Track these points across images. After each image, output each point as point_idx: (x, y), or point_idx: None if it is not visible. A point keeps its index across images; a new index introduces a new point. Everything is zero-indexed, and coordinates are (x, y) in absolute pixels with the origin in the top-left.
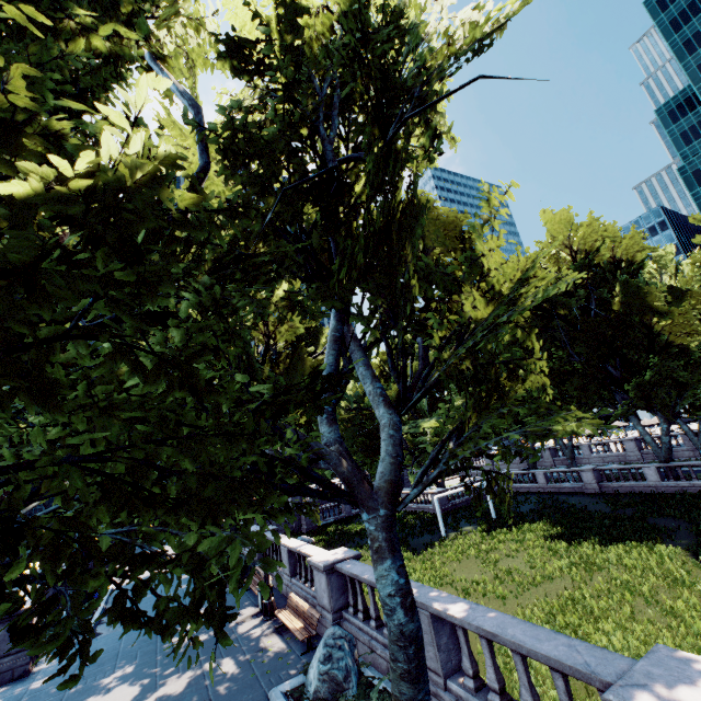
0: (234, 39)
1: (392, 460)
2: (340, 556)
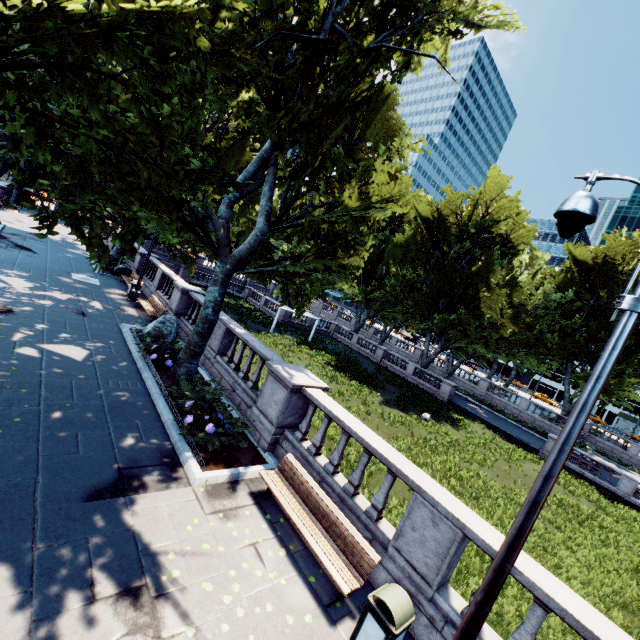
0: None
1: (249, 247)
2: (195, 290)
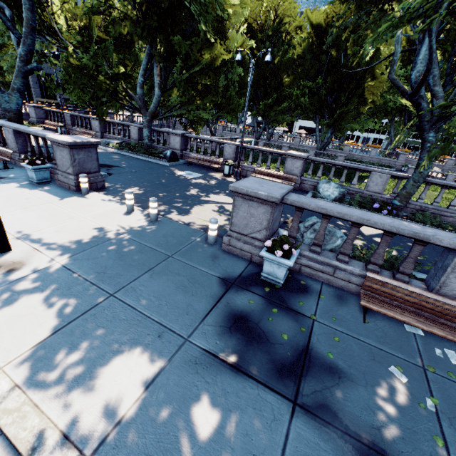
0: None
1: None
2: (305, 154)
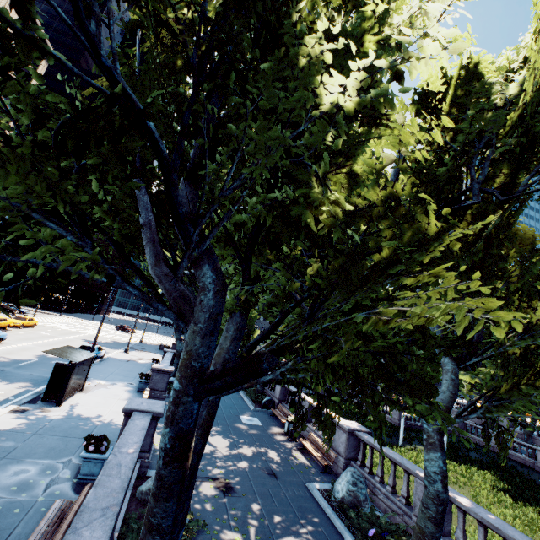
0: (426, 94)
1: (451, 395)
2: (357, 427)
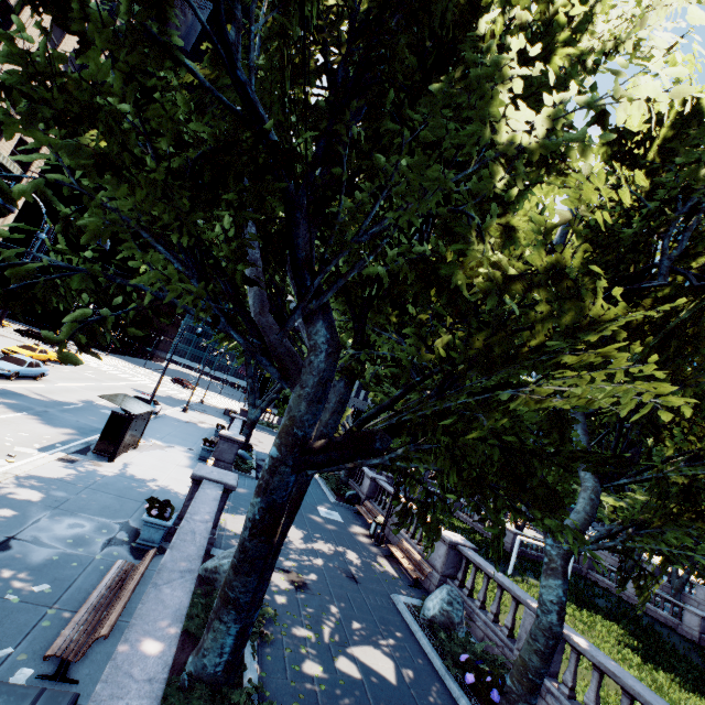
0: (620, 133)
1: (587, 517)
2: (461, 541)
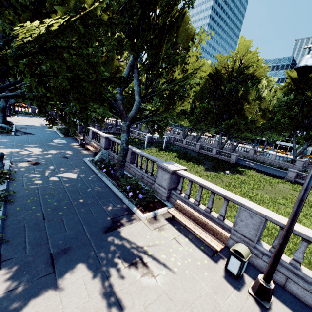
0: None
1: (135, 111)
2: (110, 136)
